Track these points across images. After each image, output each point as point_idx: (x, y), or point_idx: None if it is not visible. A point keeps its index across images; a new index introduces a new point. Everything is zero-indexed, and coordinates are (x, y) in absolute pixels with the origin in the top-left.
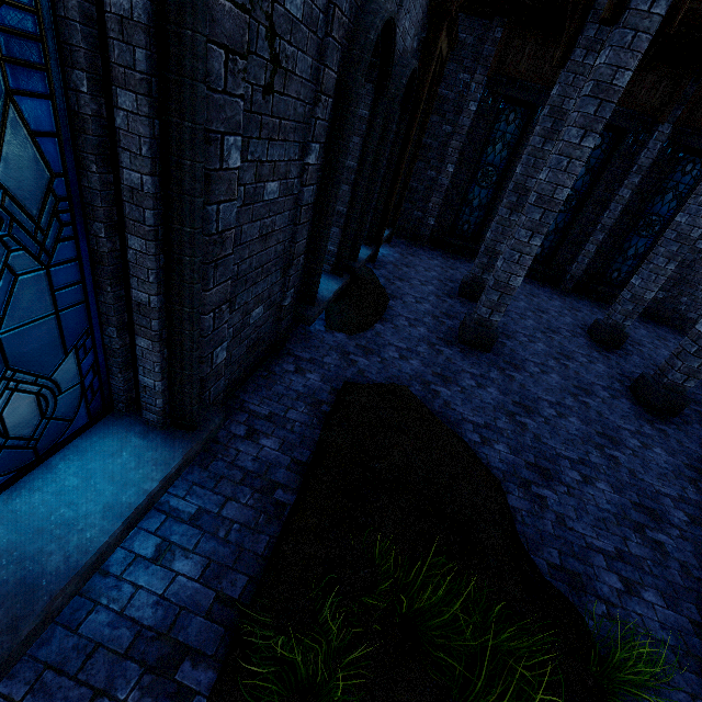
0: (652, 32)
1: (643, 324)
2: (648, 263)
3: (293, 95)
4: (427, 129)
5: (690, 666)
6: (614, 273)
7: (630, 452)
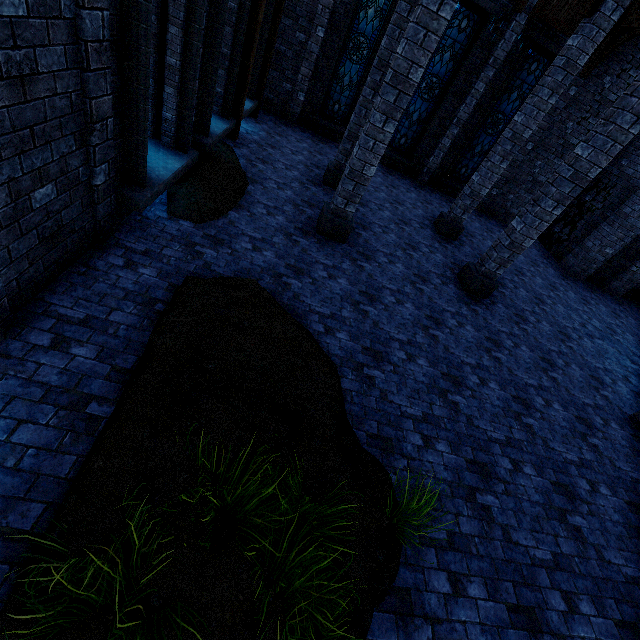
0: None
1: (478, 217)
2: (487, 161)
3: None
4: None
5: (459, 493)
6: (463, 169)
7: (448, 331)
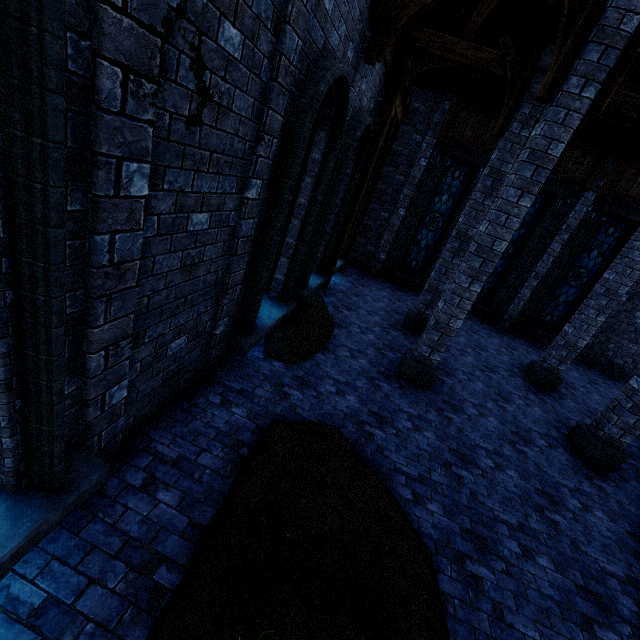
0: (582, 112)
1: (574, 366)
2: (580, 313)
3: (229, 131)
4: (382, 177)
5: None
6: (547, 316)
7: (570, 515)
